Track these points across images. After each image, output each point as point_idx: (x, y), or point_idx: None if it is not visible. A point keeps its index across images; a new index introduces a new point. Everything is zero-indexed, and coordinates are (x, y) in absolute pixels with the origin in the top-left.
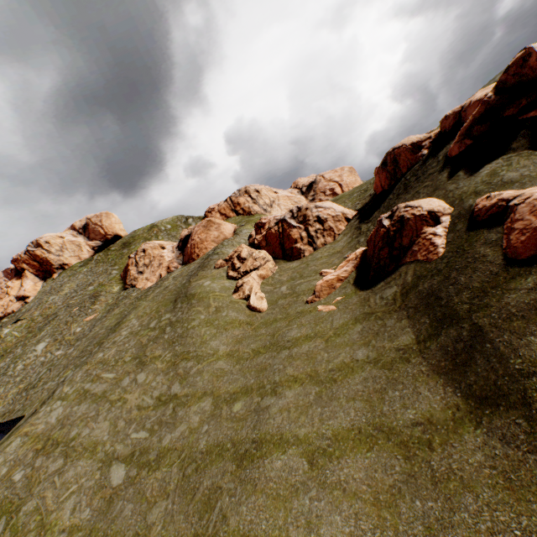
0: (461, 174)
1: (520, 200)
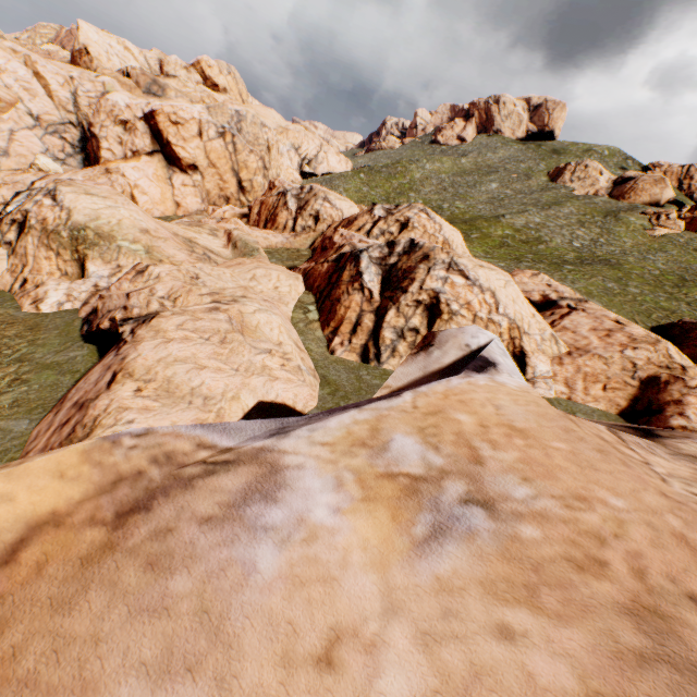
0: None
1: None
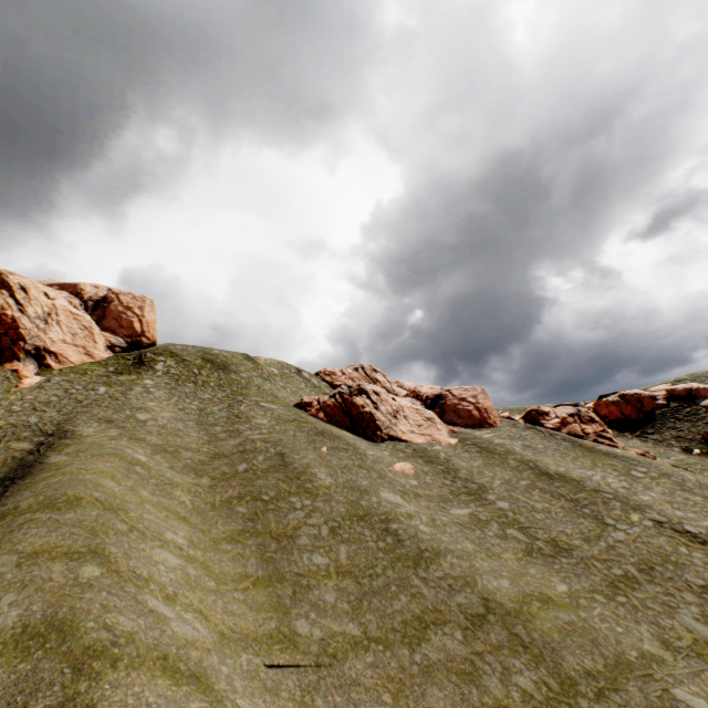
0: None
1: None
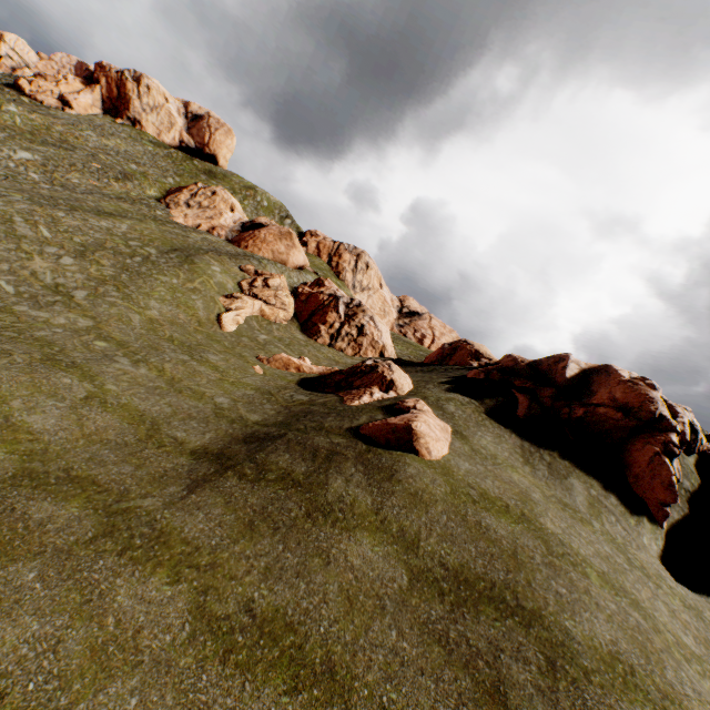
0: (446, 386)
1: (417, 412)
